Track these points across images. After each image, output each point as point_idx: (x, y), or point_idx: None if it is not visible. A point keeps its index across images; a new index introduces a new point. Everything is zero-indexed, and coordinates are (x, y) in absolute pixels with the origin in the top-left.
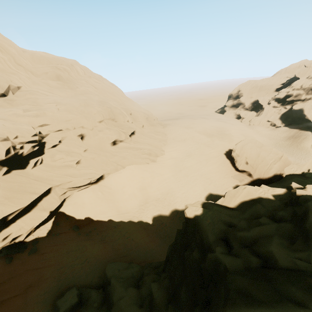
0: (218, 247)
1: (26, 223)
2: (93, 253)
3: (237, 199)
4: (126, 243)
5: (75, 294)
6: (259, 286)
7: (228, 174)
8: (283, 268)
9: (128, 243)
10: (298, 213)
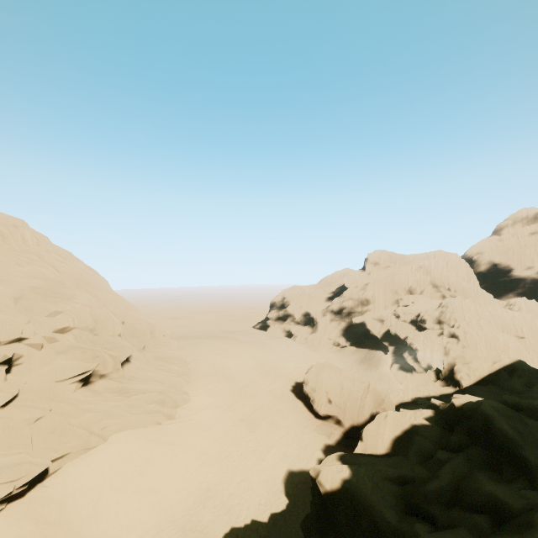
0: (416, 523)
1: None
2: None
3: (385, 436)
4: None
5: None
6: (534, 536)
7: (308, 426)
8: (521, 511)
9: None
10: (477, 426)
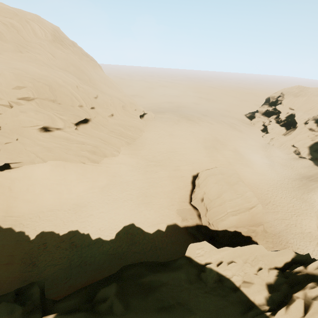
0: None
1: None
2: None
3: None
4: None
5: None
6: None
7: (176, 205)
8: None
9: None
10: None
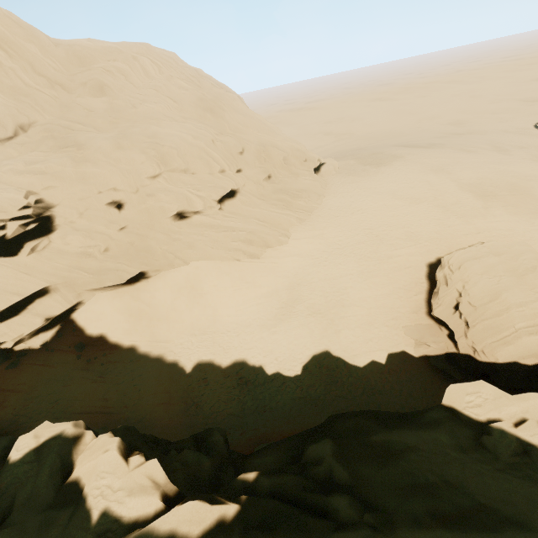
0: None
1: (11, 329)
2: (74, 394)
3: (85, 465)
4: (127, 392)
5: (1, 446)
6: None
7: (401, 318)
8: None
9: (130, 394)
10: None
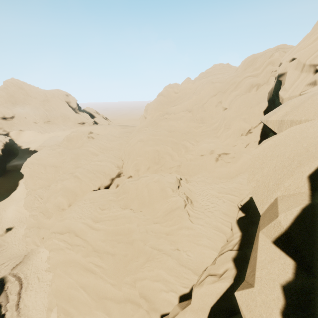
0: None
1: None
2: None
3: None
4: None
5: None
6: None
7: None
8: None
9: None
10: None
